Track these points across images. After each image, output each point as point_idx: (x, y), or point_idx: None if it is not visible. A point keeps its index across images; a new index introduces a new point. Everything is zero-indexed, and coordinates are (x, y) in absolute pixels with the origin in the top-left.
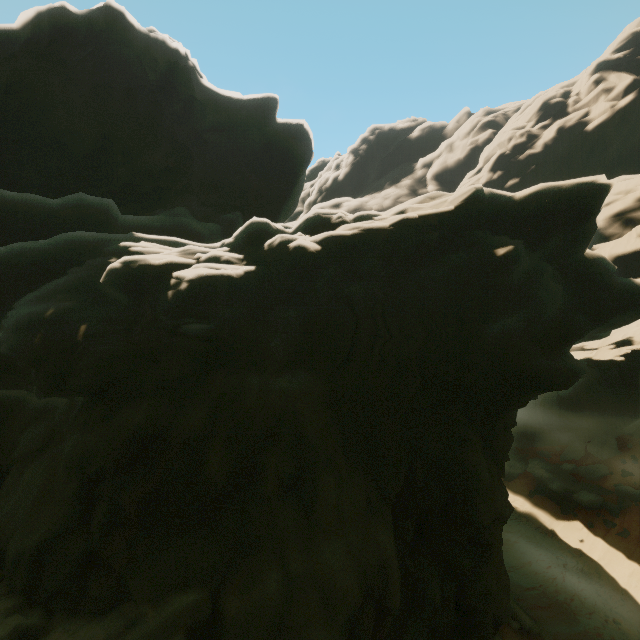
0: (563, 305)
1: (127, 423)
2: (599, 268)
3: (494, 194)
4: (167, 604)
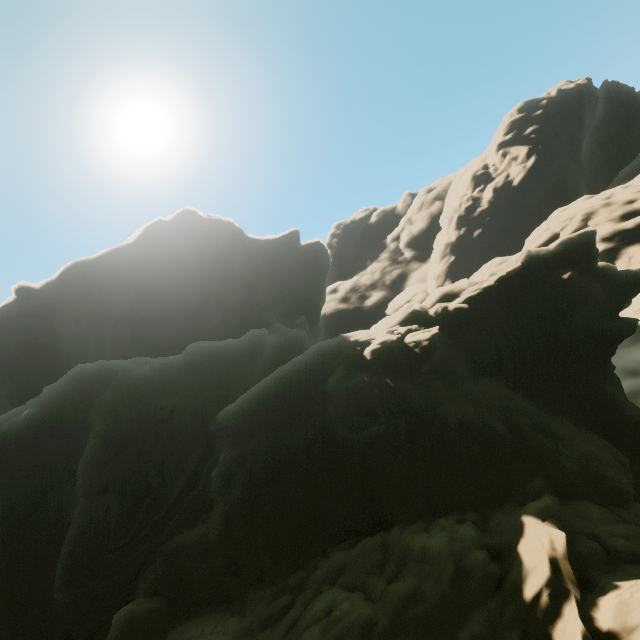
0: (604, 293)
1: (449, 414)
2: (608, 269)
3: (536, 250)
4: (530, 484)
